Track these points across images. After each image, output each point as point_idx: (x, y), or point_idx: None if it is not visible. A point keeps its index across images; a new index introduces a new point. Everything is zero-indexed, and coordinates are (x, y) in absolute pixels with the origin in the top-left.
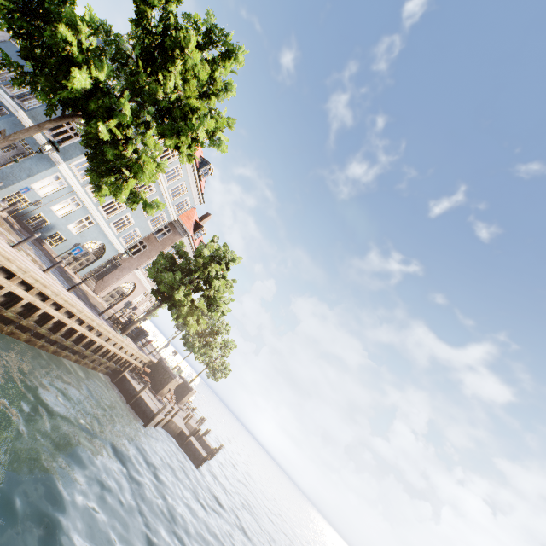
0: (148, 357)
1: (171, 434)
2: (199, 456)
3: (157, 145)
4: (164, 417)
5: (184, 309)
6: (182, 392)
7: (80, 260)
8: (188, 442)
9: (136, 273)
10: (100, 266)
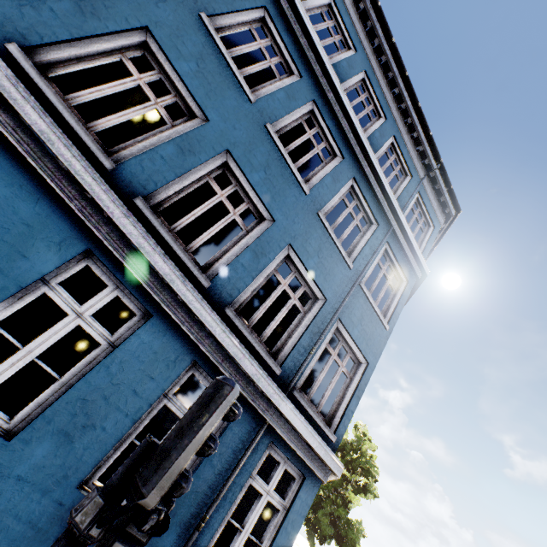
0: None
1: None
2: None
3: None
4: None
5: None
6: None
7: None
8: None
9: None
10: None
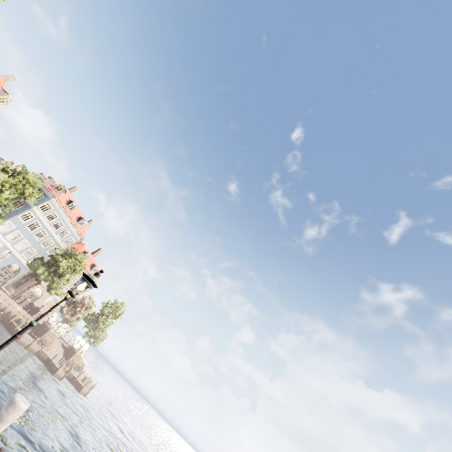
0: (34, 319)
1: (41, 360)
2: (55, 369)
3: (2, 203)
4: (32, 342)
5: (41, 277)
6: (69, 355)
7: (5, 276)
8: (51, 363)
9: (42, 282)
10: (19, 280)
